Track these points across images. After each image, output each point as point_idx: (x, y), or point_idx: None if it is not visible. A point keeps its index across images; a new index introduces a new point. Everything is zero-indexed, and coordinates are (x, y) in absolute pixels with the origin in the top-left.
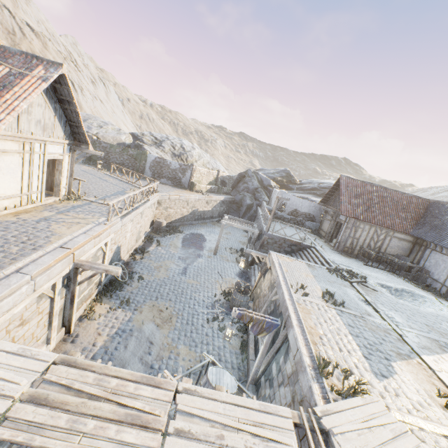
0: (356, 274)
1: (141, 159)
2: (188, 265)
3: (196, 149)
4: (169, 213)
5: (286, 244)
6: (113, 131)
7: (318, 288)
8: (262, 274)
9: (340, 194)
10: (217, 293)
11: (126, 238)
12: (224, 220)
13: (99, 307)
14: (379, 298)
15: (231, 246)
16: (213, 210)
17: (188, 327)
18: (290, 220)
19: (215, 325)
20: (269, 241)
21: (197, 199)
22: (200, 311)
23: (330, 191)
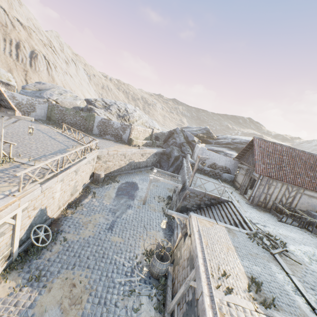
0: (275, 239)
1: (90, 119)
2: (117, 218)
3: (137, 111)
4: (108, 166)
5: (206, 198)
6: (70, 97)
7: (242, 269)
8: (182, 235)
9: (254, 154)
10: (139, 253)
11: (54, 198)
12: (152, 174)
13: (1, 287)
14: (306, 277)
15: (159, 193)
16: (147, 160)
17: (99, 309)
18: (209, 172)
19: (131, 301)
20: (191, 194)
21: (133, 153)
22: (117, 280)
23: (244, 149)
